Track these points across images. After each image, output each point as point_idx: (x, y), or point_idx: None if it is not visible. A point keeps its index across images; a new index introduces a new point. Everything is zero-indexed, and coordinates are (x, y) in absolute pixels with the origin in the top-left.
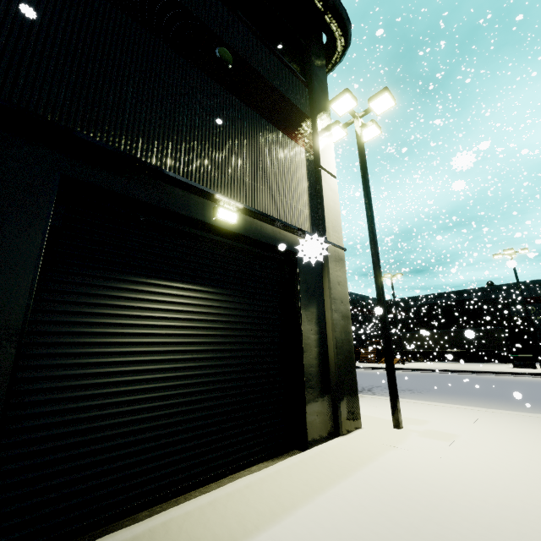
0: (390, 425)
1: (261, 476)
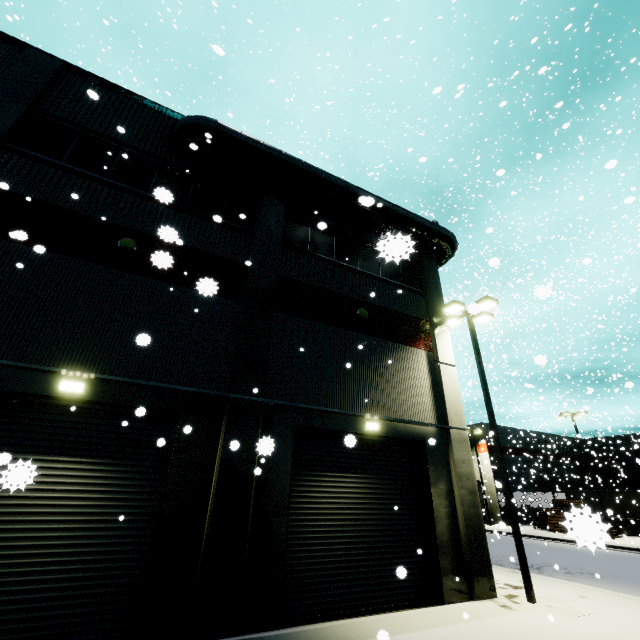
0: (525, 599)
1: (407, 612)
